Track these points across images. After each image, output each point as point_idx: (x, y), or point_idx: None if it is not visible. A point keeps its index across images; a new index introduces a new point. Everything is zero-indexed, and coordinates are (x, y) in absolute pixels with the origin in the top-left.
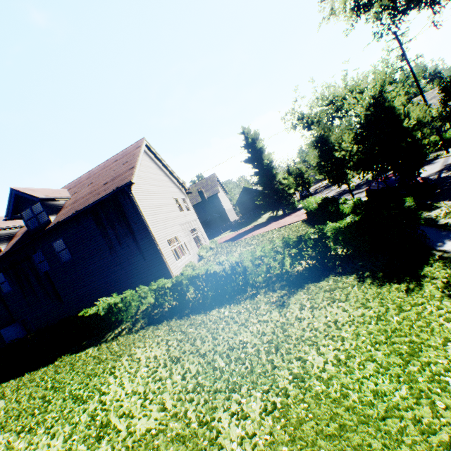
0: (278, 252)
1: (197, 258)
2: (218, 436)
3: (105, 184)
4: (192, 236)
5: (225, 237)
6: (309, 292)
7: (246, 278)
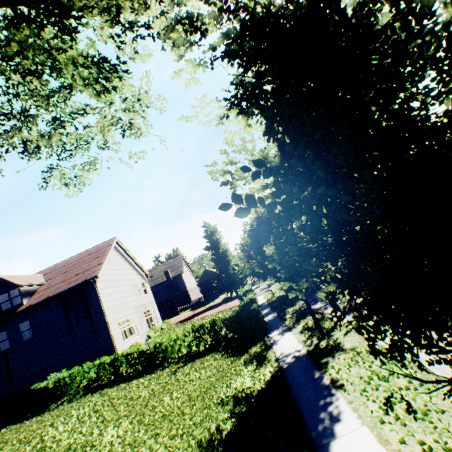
0: (187, 335)
1: (146, 338)
2: (104, 436)
3: (77, 275)
4: (144, 317)
5: (183, 316)
6: (194, 363)
7: (164, 355)
